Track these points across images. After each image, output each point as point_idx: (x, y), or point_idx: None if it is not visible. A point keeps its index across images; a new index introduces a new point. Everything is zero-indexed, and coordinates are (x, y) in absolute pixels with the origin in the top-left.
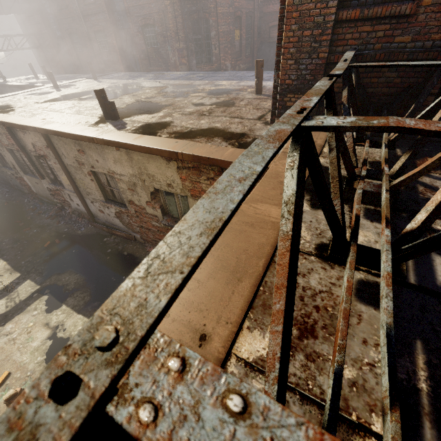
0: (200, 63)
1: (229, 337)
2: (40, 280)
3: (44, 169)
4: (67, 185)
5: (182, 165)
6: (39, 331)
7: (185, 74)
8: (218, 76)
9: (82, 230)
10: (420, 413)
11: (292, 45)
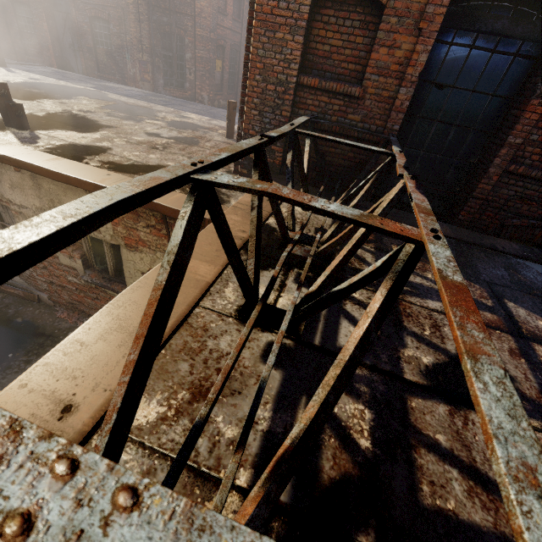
0: (169, 85)
1: (103, 406)
2: None
3: None
4: None
5: None
6: None
7: (145, 94)
8: (188, 106)
9: None
10: None
11: (256, 96)
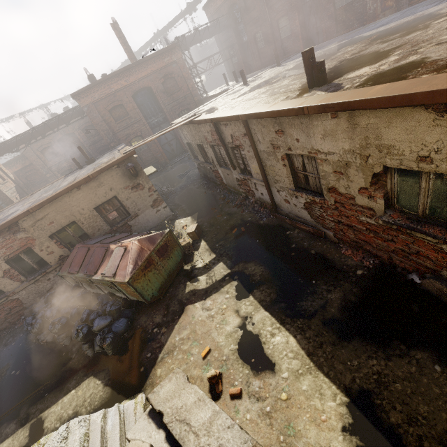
0: None
1: None
2: (230, 265)
3: (236, 160)
4: (255, 174)
5: None
6: (231, 316)
7: (398, 14)
8: None
9: (264, 220)
10: None
11: None
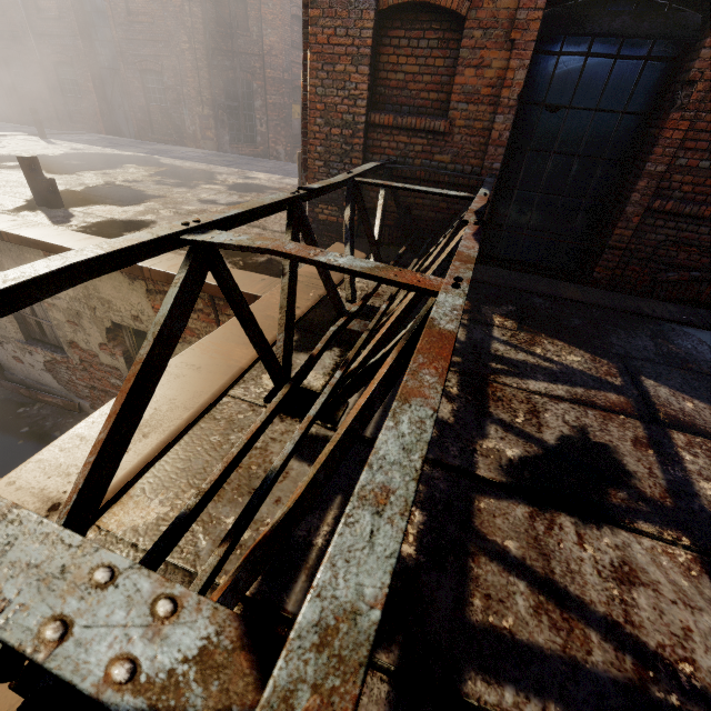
0: (236, 141)
1: None
2: None
3: None
4: None
5: (154, 288)
6: None
7: (205, 154)
8: (256, 164)
9: None
10: (302, 568)
11: (319, 143)
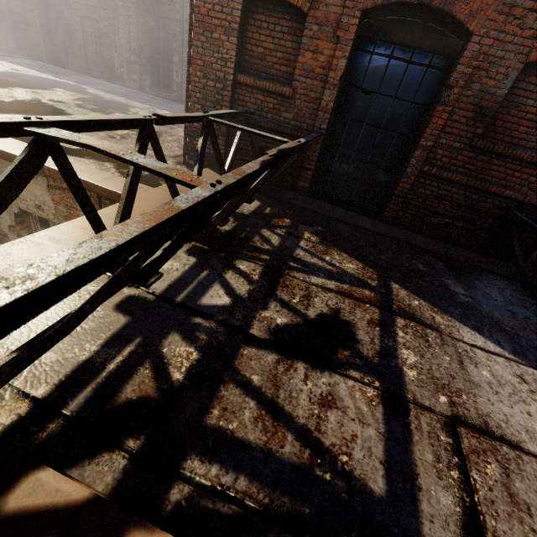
0: (156, 85)
1: None
2: None
3: None
4: None
5: (54, 184)
6: None
7: (126, 91)
8: (166, 105)
9: None
10: (90, 382)
11: (198, 91)
